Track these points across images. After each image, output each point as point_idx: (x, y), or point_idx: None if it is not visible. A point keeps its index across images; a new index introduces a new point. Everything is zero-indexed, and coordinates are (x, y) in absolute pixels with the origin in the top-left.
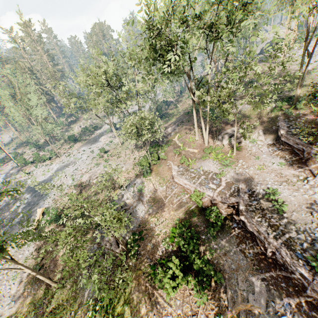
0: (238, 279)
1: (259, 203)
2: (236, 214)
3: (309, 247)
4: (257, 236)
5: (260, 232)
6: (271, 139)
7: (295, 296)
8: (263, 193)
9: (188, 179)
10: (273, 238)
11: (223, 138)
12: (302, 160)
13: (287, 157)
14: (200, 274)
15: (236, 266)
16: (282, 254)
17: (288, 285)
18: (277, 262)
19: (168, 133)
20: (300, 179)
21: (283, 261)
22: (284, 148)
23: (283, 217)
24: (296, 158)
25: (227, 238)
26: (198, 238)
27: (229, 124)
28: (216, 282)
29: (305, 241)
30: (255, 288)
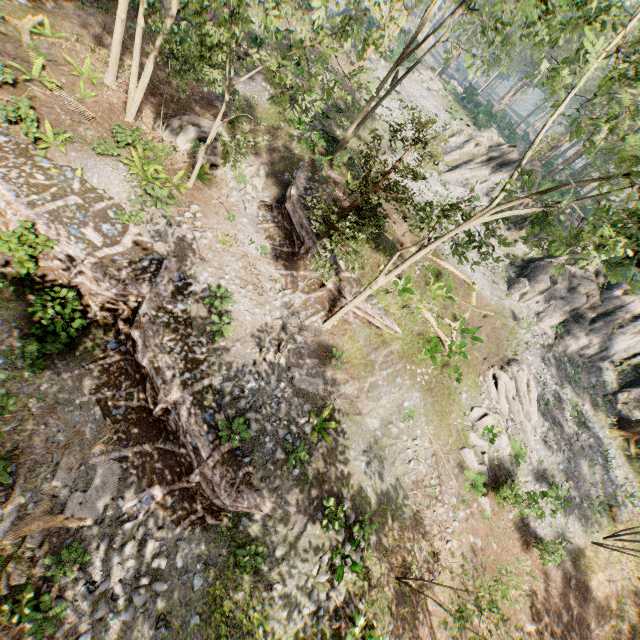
0: (61, 466)
1: (188, 311)
2: (127, 321)
3: (231, 403)
4: (151, 377)
5: (160, 369)
6: (271, 195)
7: (170, 482)
8: (206, 292)
9: (13, 183)
10: (179, 385)
11: (184, 131)
12: (295, 257)
13: (279, 242)
14: None
15: (70, 435)
16: (182, 416)
17: (168, 465)
18: (166, 426)
19: None
20: (276, 288)
21: (179, 426)
22: (283, 224)
23: (218, 348)
24: (290, 250)
25: (76, 371)
26: None
27: (214, 110)
28: None
29: (231, 393)
30: (94, 480)
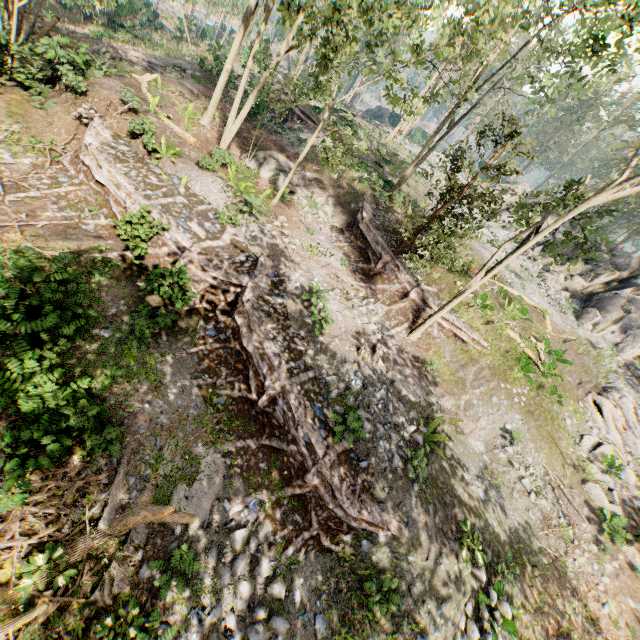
0: (165, 451)
1: (285, 304)
2: (225, 311)
3: (338, 399)
4: (255, 363)
5: (265, 355)
6: (340, 221)
7: (277, 487)
8: (299, 289)
9: (132, 179)
10: (286, 372)
11: (267, 161)
12: (371, 272)
13: (354, 258)
14: (39, 429)
15: (173, 419)
16: (293, 404)
17: (274, 466)
18: (271, 420)
19: (125, 58)
20: (359, 297)
21: (288, 417)
22: (356, 243)
23: (317, 342)
24: (365, 266)
25: (178, 353)
26: (87, 318)
27: (286, 153)
28: (90, 456)
29: (336, 389)
30: (199, 473)
